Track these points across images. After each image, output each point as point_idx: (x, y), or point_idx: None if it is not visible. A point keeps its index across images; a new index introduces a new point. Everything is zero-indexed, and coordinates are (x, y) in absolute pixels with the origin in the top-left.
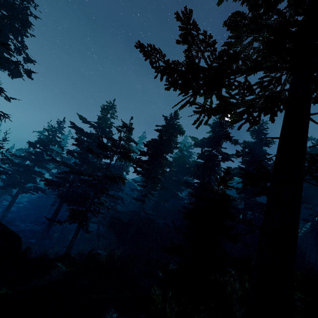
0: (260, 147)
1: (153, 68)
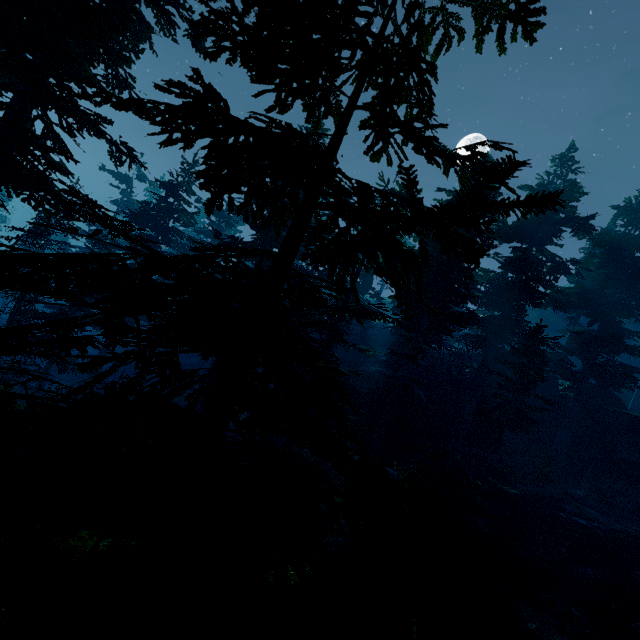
0: (633, 247)
1: None
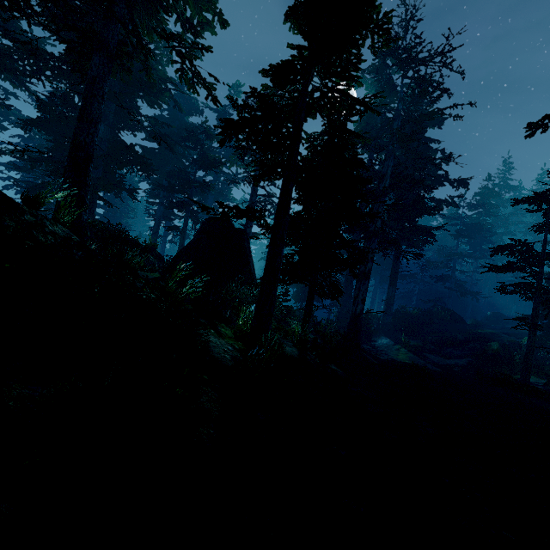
0: None
1: None
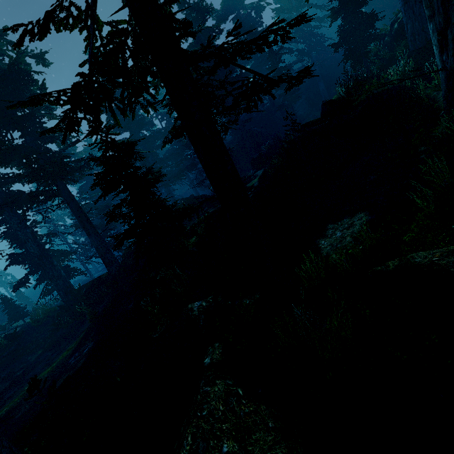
0: None
1: None
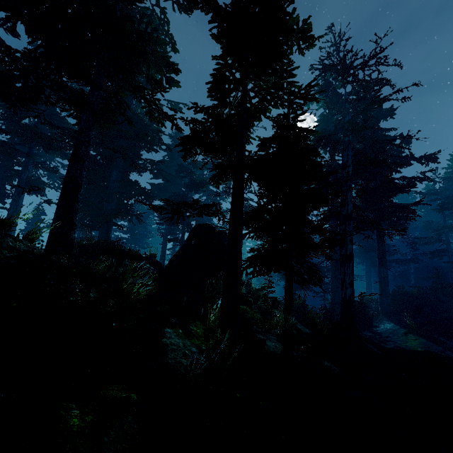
0: None
1: None
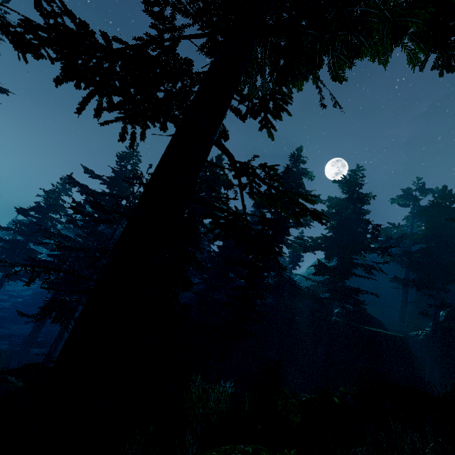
0: (354, 206)
1: (12, 43)
